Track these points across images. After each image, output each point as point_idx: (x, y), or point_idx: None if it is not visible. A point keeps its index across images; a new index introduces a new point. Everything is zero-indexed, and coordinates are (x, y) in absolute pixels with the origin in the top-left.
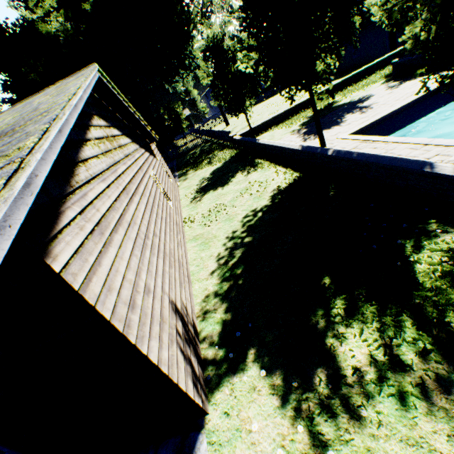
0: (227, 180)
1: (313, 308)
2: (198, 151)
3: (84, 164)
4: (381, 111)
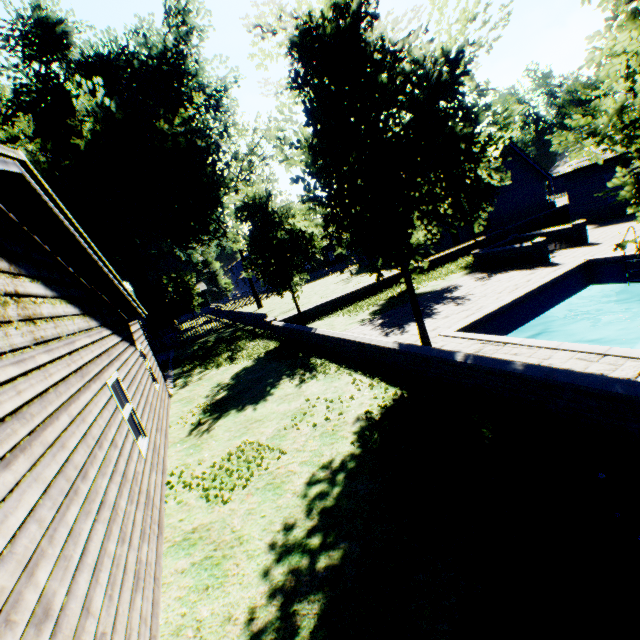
0: (263, 391)
1: None
2: (214, 338)
3: None
4: (485, 303)
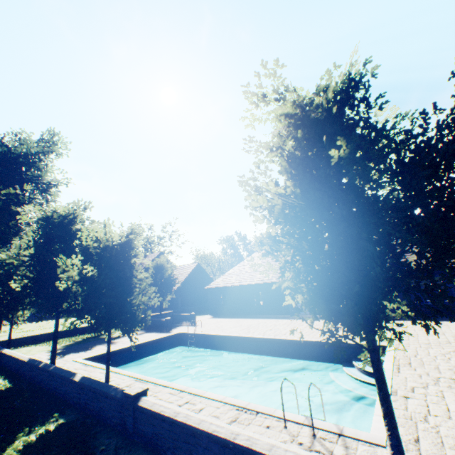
0: None
1: None
2: None
3: None
4: (118, 346)
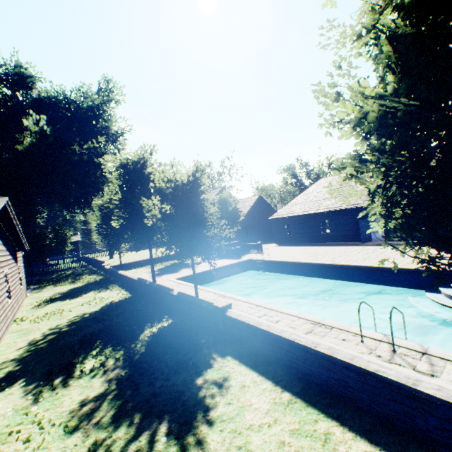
0: (79, 295)
1: (81, 354)
2: (70, 272)
3: None
4: (199, 270)
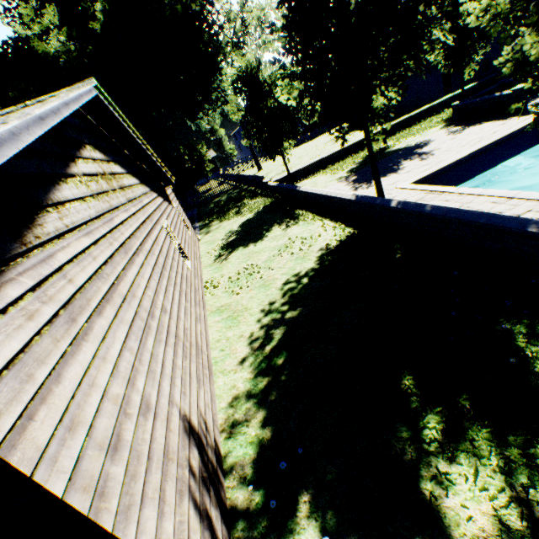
0: (260, 234)
1: (394, 427)
2: (225, 198)
3: (56, 208)
4: (445, 157)
